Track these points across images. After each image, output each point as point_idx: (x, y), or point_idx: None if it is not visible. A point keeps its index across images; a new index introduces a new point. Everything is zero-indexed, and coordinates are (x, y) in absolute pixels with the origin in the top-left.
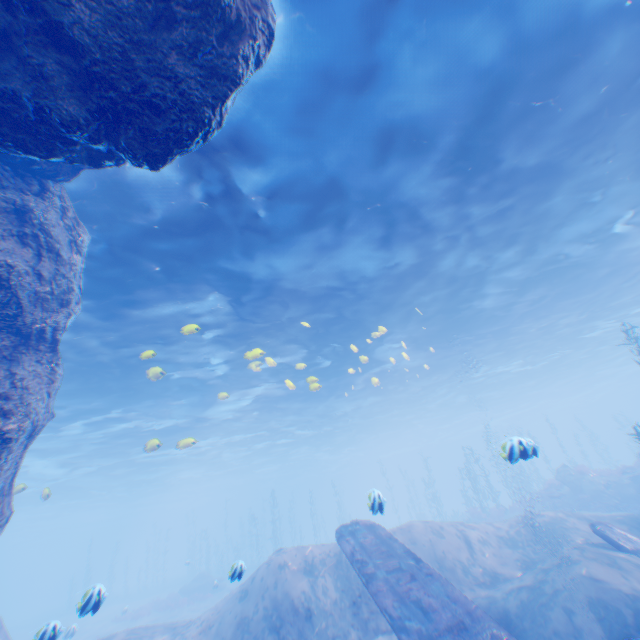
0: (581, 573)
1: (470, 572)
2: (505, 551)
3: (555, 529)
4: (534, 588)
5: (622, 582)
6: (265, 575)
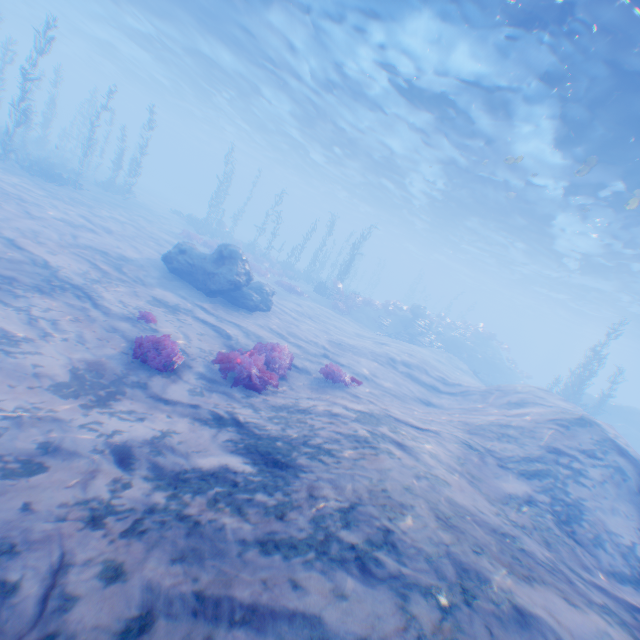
0: None
1: None
2: None
3: None
4: None
5: None
6: None
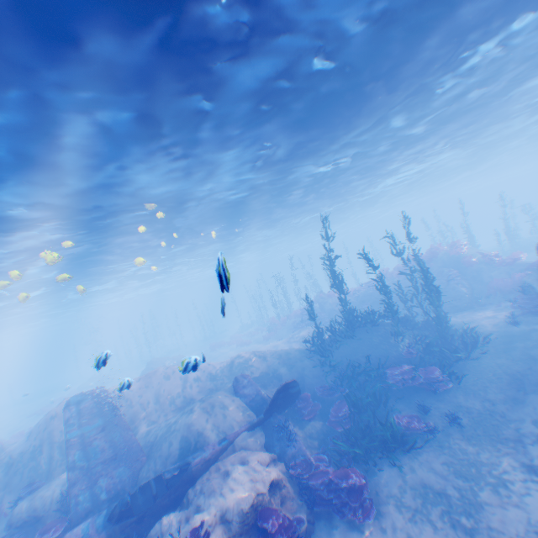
0: (189, 420)
1: (175, 402)
2: (206, 383)
3: (239, 367)
4: (170, 427)
5: (204, 425)
6: (41, 423)
